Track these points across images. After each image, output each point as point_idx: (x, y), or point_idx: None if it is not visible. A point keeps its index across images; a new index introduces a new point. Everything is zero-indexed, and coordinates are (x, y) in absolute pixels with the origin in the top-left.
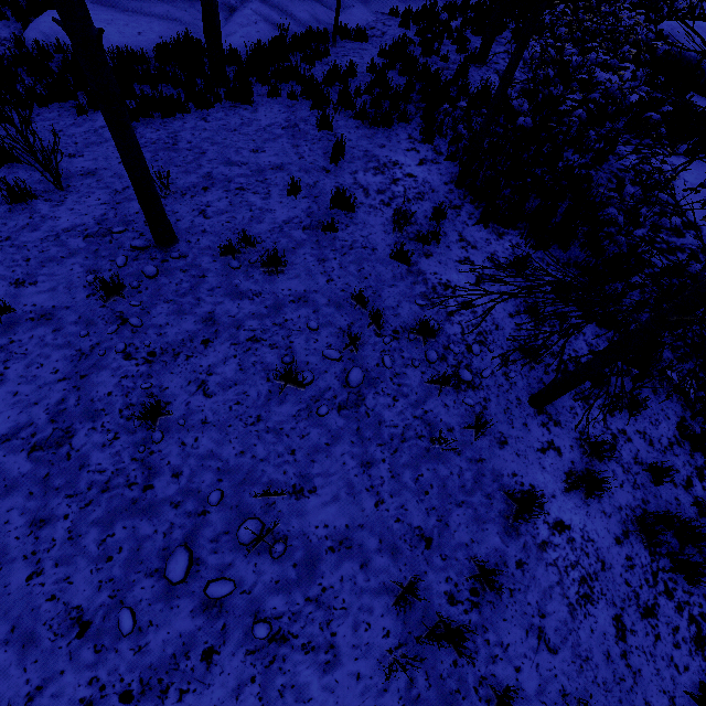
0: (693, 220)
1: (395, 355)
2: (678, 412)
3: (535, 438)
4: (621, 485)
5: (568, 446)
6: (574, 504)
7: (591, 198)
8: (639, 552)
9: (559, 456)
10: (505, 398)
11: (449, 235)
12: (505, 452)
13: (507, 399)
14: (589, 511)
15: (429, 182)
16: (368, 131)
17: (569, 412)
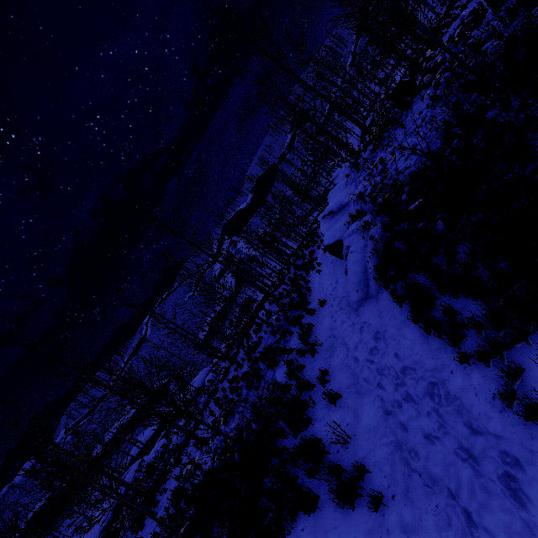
0: None
1: None
2: None
3: None
4: None
5: None
6: None
7: None
8: None
9: None
10: None
11: None
12: None
13: None
14: None
15: None
16: None
17: None
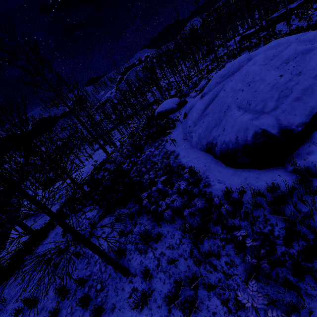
0: (172, 150)
1: (73, 303)
2: (180, 222)
3: (127, 292)
4: (164, 282)
5: (140, 283)
6: (145, 315)
7: (141, 173)
8: (177, 316)
9: (137, 292)
10: (115, 283)
11: (98, 228)
12: (114, 313)
13: (116, 282)
14: (152, 312)
15: (93, 215)
16: (79, 214)
17: (140, 264)
